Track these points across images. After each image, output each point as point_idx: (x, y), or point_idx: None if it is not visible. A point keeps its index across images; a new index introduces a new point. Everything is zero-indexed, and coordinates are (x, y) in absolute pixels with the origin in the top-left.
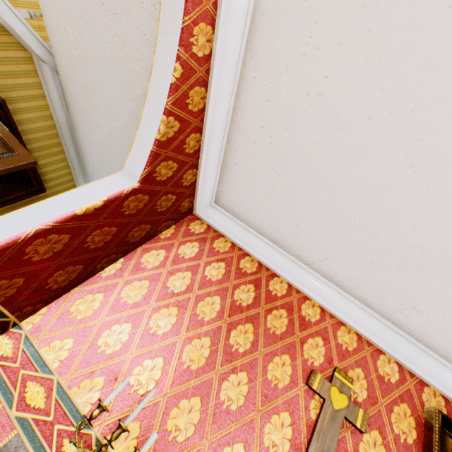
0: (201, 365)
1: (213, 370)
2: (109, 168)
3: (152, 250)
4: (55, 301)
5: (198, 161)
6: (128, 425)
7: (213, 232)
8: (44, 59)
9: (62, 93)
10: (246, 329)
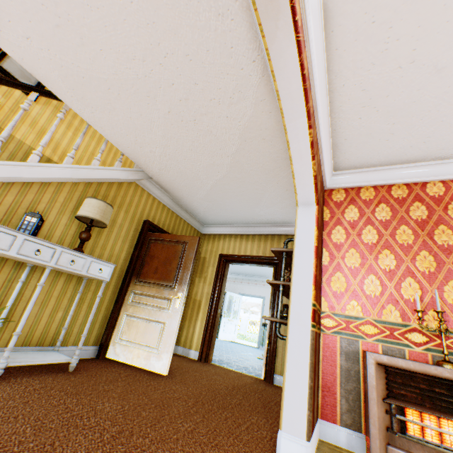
0: (435, 266)
1: (445, 264)
2: (219, 205)
3: (331, 231)
4: (321, 292)
5: (320, 160)
6: (427, 314)
7: (352, 191)
8: (141, 178)
9: (159, 187)
10: (441, 230)
